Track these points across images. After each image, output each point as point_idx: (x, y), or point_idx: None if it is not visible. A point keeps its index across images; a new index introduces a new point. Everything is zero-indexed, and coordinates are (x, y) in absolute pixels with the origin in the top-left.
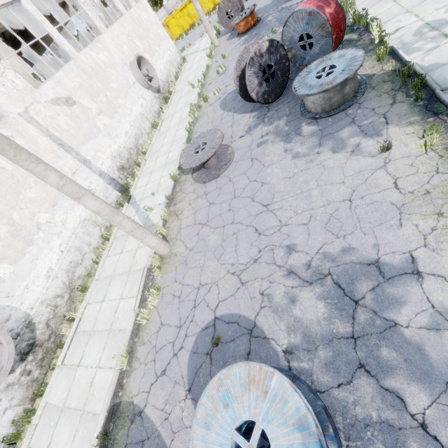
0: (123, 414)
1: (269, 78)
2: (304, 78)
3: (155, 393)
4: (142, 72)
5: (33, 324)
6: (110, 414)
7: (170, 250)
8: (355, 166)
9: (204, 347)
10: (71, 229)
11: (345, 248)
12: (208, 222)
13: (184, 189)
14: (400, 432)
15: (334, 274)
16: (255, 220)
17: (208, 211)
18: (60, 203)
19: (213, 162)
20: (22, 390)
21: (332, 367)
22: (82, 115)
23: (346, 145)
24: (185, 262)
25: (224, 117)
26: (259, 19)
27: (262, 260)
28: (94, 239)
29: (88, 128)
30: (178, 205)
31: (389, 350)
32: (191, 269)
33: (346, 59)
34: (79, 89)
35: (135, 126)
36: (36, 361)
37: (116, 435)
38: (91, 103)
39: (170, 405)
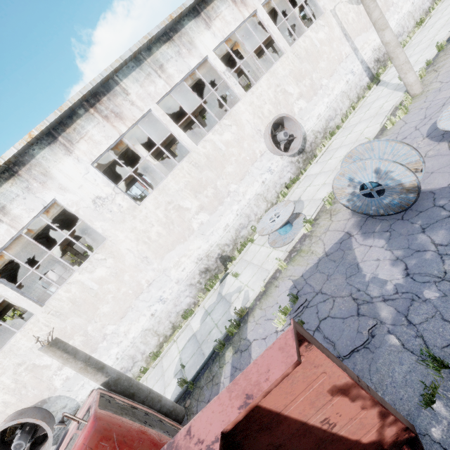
0: None
1: None
2: None
3: None
4: None
5: (306, 140)
6: None
7: (422, 91)
8: None
9: None
10: (334, 95)
11: None
12: None
13: (449, 52)
14: None
15: None
16: None
17: None
18: (334, 76)
19: None
20: (295, 169)
21: None
22: (363, 12)
23: None
24: (439, 90)
25: None
26: None
27: None
28: (344, 107)
29: (364, 23)
30: (438, 64)
31: None
32: (444, 91)
33: None
34: None
35: (399, 24)
36: (302, 159)
37: None
38: None
39: None
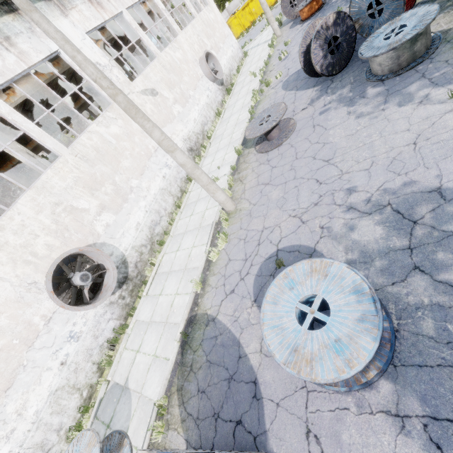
0: (199, 321)
1: (334, 50)
2: (371, 42)
3: (225, 305)
4: (209, 67)
5: (126, 262)
6: (189, 322)
7: (235, 207)
8: (422, 114)
9: (267, 271)
10: (152, 195)
11: (406, 183)
12: (271, 181)
13: (247, 160)
14: (450, 310)
15: (393, 204)
16: (316, 174)
17: (270, 173)
18: (146, 173)
19: (276, 133)
20: (119, 310)
21: (387, 271)
22: (162, 103)
23: (414, 97)
24: (250, 214)
25: (286, 96)
26: (324, 3)
27: (323, 203)
28: (168, 205)
29: (166, 114)
30: (242, 173)
31: (445, 253)
32: (255, 218)
33: (418, 17)
34: (160, 82)
35: (202, 114)
36: (128, 291)
37: (194, 335)
38: (169, 94)
39: (238, 312)
